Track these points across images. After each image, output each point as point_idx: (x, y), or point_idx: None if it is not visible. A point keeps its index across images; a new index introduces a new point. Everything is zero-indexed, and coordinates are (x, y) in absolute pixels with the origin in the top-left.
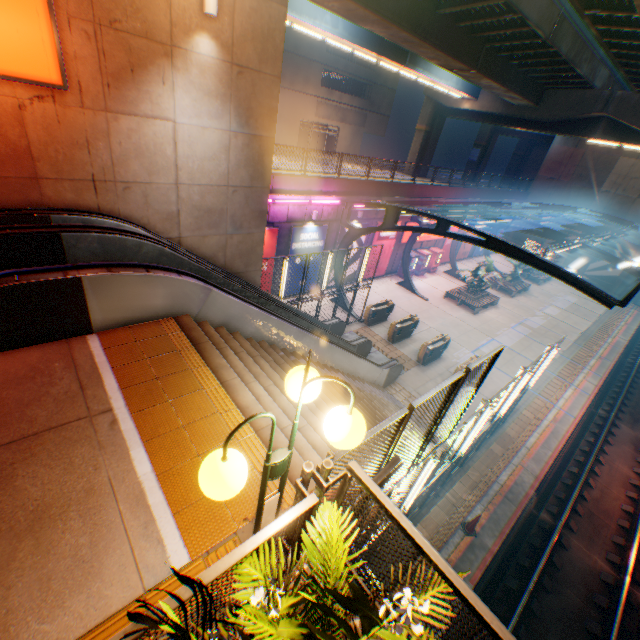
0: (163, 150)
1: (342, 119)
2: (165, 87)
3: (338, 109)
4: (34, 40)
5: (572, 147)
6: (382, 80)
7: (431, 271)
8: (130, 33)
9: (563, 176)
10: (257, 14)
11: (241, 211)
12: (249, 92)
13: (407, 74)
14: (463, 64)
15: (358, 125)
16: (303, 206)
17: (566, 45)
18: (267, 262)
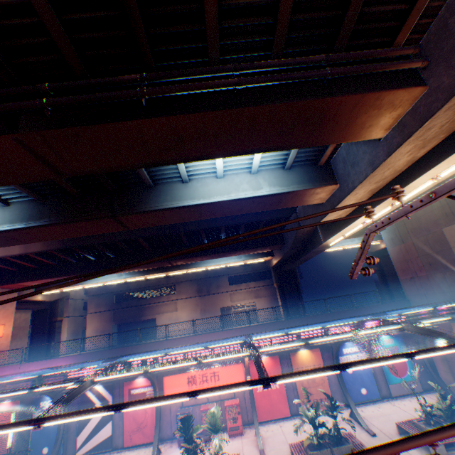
0: None
1: (256, 295)
2: None
3: (249, 291)
4: None
5: (400, 242)
6: None
7: (232, 431)
8: None
9: (417, 269)
10: None
11: None
12: None
13: (197, 269)
14: (153, 262)
15: (272, 294)
16: (44, 379)
17: (188, 226)
18: None
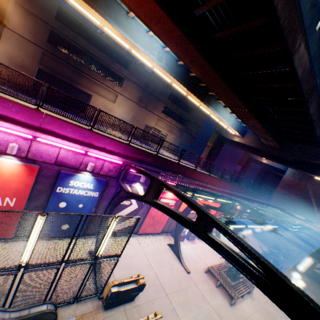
0: None
1: (170, 130)
2: None
3: (169, 125)
4: None
5: (298, 179)
6: (194, 120)
7: None
8: None
9: (293, 194)
10: None
11: None
12: None
13: (204, 109)
14: (240, 101)
15: (178, 136)
16: (80, 154)
17: (312, 109)
18: (16, 197)
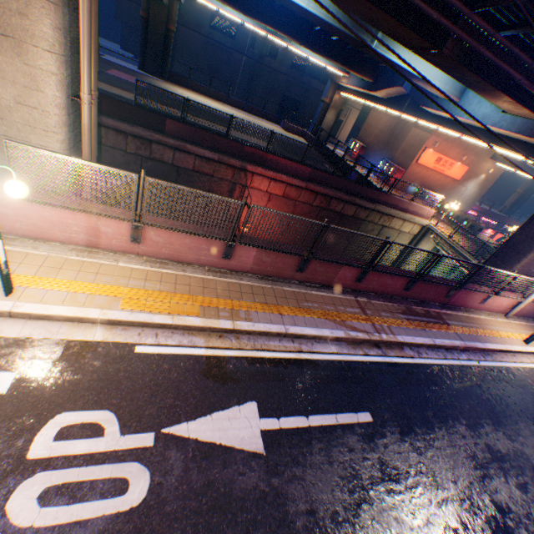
0: (460, 193)
1: None
2: (470, 182)
3: None
4: (460, 174)
5: None
6: None
7: None
8: (472, 174)
9: None
10: (496, 172)
11: (462, 209)
12: (484, 185)
13: None
14: None
15: None
16: None
17: None
18: None
